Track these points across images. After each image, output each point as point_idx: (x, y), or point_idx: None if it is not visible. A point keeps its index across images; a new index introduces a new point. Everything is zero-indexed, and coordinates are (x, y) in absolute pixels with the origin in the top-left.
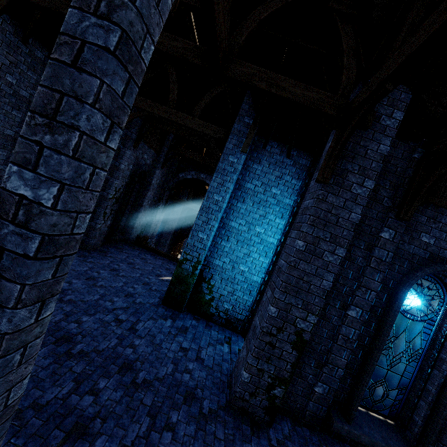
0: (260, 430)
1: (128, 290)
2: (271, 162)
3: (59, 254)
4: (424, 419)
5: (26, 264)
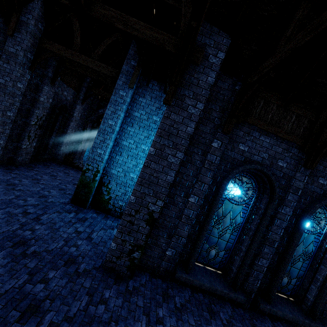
0: (122, 281)
1: (44, 193)
2: (152, 96)
3: None
4: (237, 268)
5: None
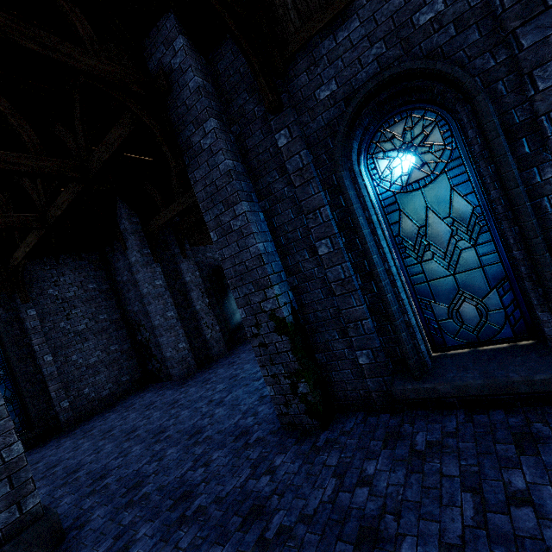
0: (309, 437)
1: (235, 373)
2: None
3: None
4: (542, 306)
5: None
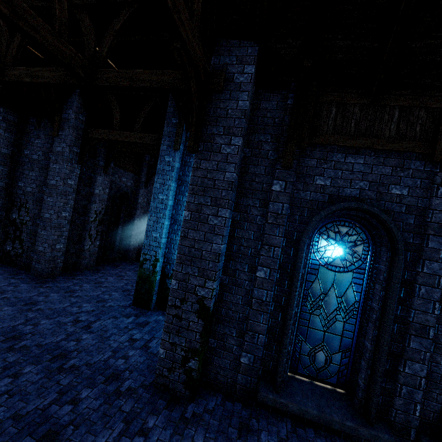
0: (178, 405)
1: (103, 297)
2: None
3: None
4: (366, 380)
5: None
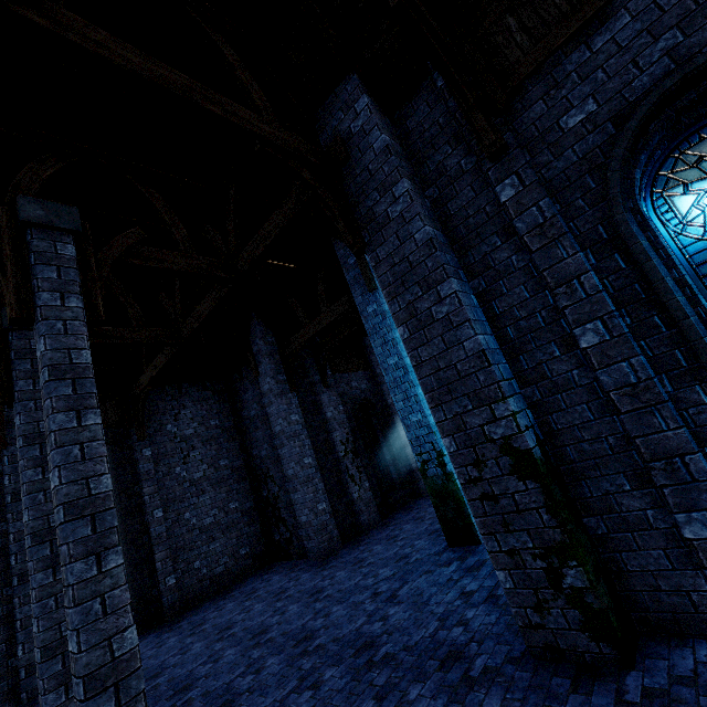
0: (599, 680)
1: (403, 553)
2: None
3: (88, 513)
4: None
5: (63, 528)
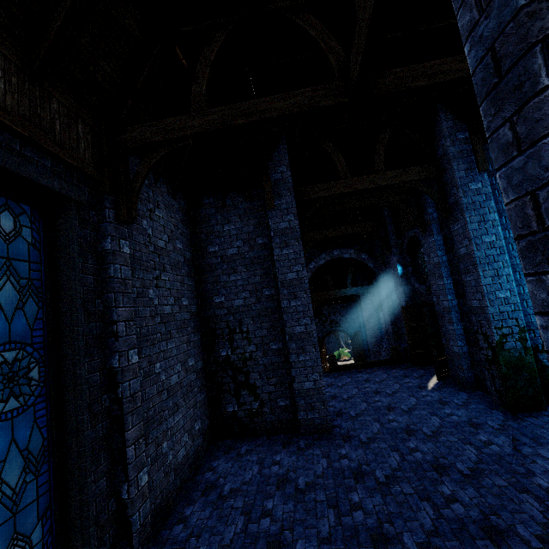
0: None
1: (458, 420)
2: None
3: None
4: None
5: None
